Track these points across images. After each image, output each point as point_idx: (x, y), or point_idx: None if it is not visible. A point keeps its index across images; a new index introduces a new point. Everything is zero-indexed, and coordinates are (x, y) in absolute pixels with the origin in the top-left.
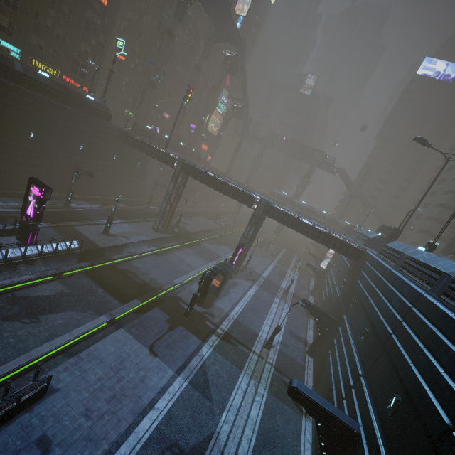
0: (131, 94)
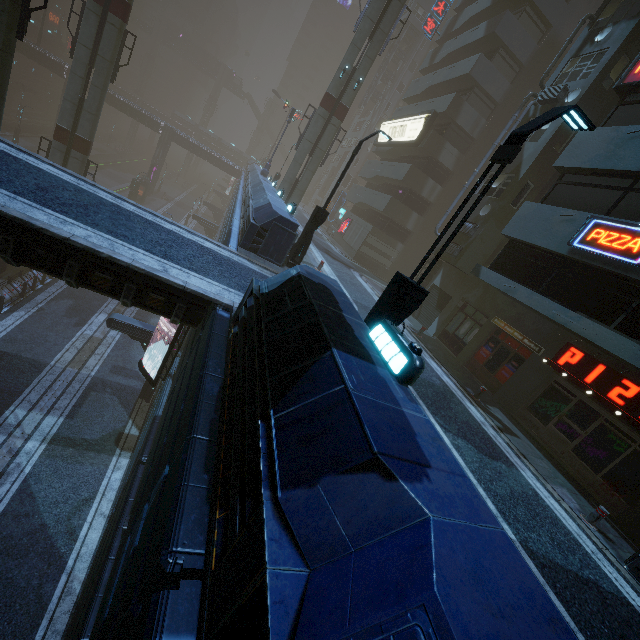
0: None
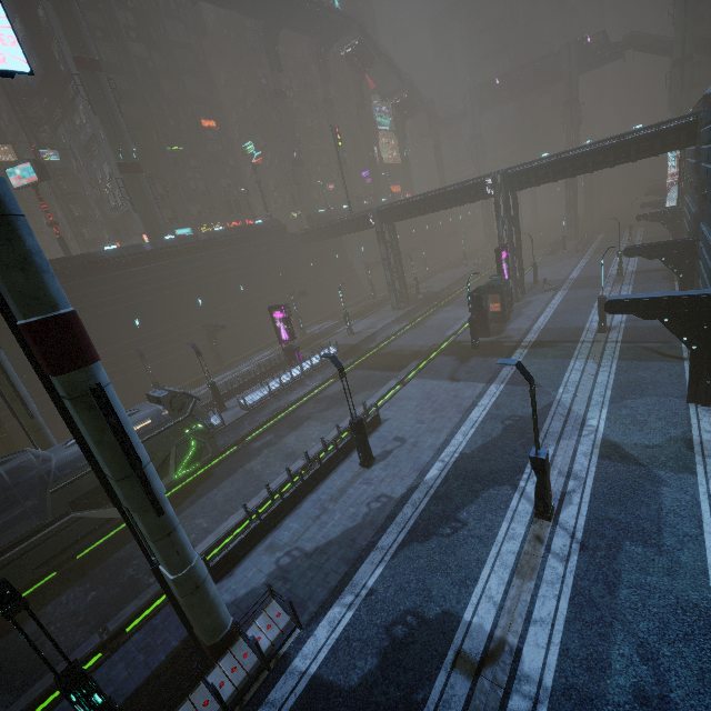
0: (285, 194)
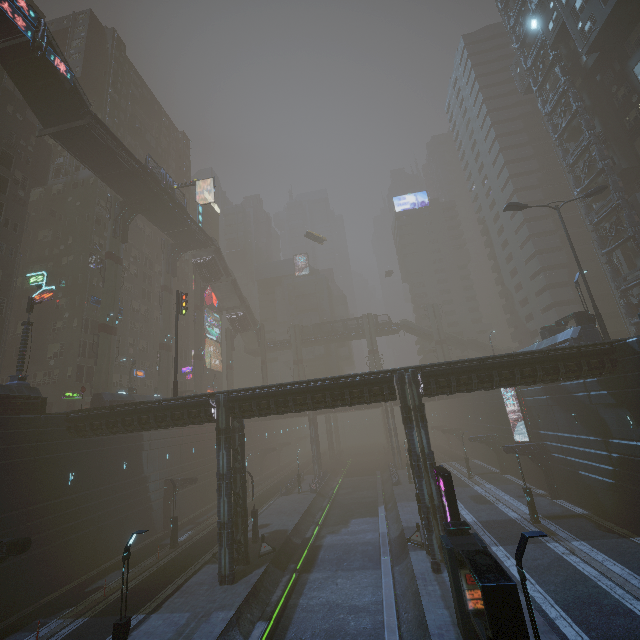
0: (69, 364)
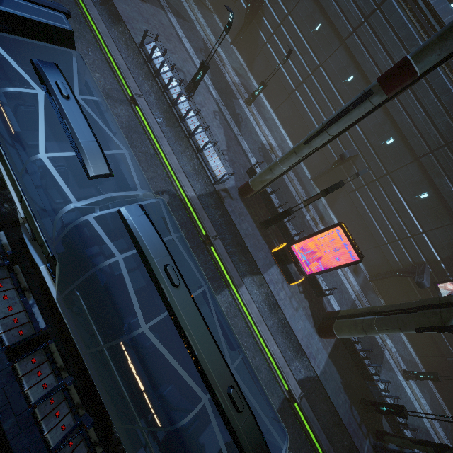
0: None
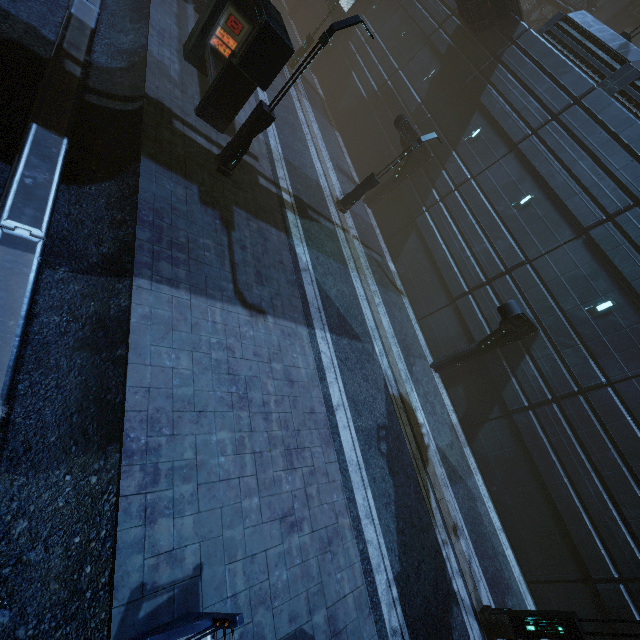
0: None
